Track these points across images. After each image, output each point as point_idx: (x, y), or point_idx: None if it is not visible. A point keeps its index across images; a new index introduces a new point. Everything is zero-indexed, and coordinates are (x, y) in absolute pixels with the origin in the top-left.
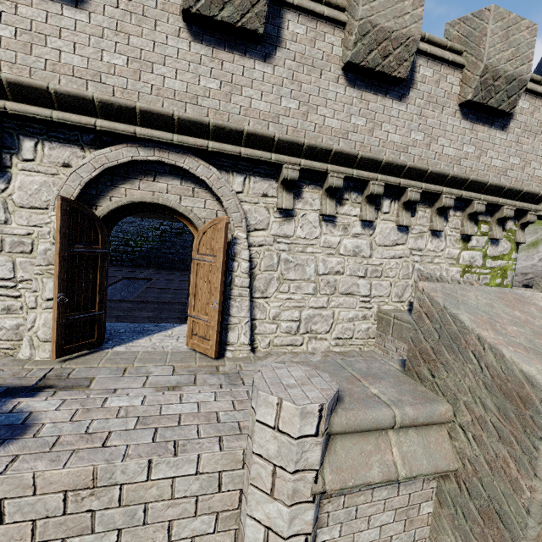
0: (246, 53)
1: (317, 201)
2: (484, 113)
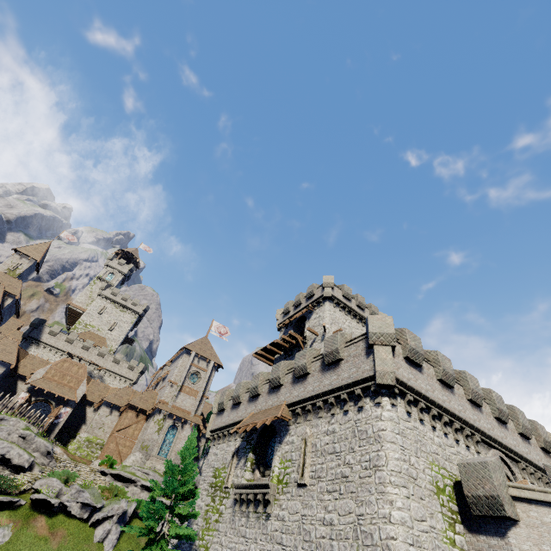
0: (503, 426)
1: (527, 477)
2: (544, 451)
